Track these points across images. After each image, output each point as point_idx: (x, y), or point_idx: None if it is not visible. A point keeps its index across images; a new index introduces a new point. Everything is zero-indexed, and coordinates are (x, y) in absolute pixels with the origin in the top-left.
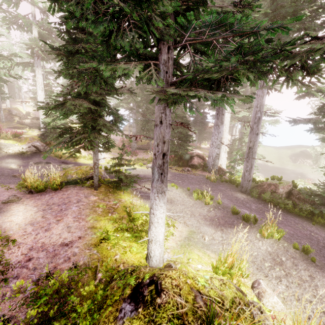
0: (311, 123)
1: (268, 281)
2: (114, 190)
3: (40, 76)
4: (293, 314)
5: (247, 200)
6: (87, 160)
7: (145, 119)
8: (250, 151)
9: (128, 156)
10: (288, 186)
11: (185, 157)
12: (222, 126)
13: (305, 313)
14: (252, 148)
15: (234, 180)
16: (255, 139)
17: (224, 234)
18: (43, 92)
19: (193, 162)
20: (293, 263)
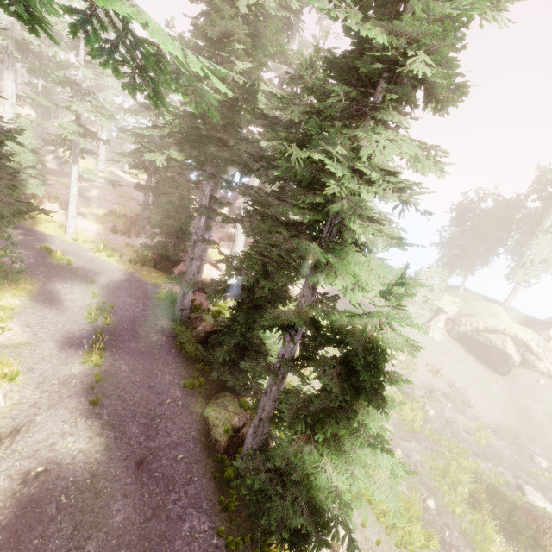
0: (227, 264)
1: (32, 391)
2: (0, 283)
3: (12, 84)
4: (7, 409)
5: (161, 330)
6: (52, 229)
7: (158, 188)
8: (184, 276)
9: (124, 235)
10: (214, 325)
11: (172, 259)
12: (207, 233)
13: (21, 412)
14: (186, 273)
15: (200, 304)
16: (189, 264)
17: (59, 352)
18: (14, 109)
19: (174, 269)
20: (74, 386)
